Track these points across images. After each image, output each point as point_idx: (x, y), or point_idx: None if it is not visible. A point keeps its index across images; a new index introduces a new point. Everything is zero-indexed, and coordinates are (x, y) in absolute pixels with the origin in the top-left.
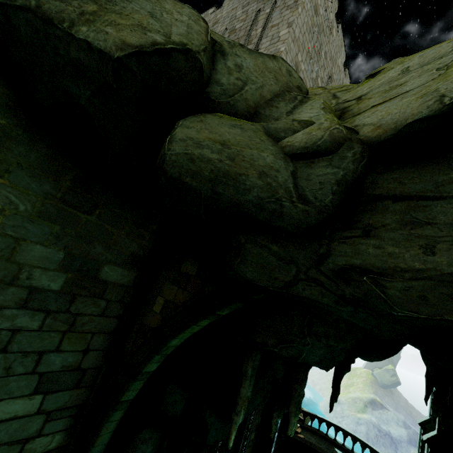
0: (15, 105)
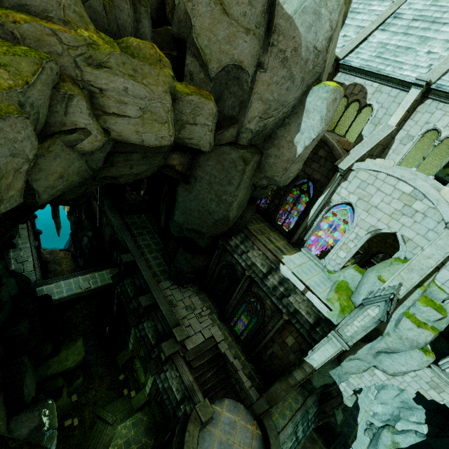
0: None
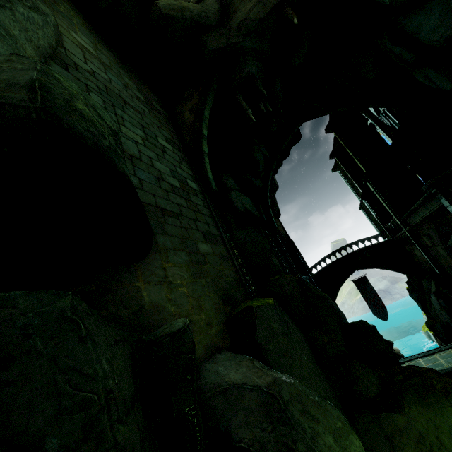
0: (84, 19)
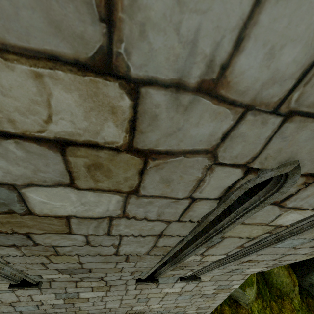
0: None
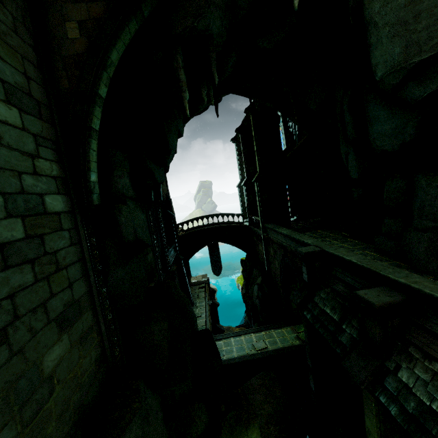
0: None
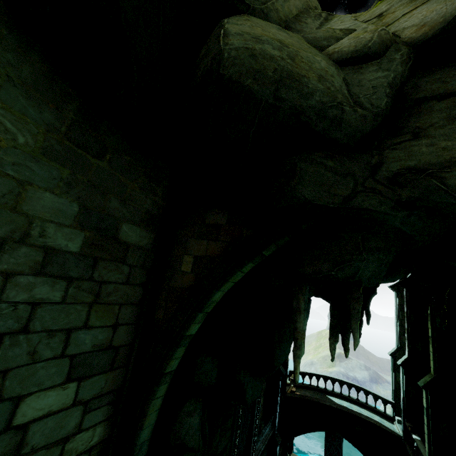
0: None
